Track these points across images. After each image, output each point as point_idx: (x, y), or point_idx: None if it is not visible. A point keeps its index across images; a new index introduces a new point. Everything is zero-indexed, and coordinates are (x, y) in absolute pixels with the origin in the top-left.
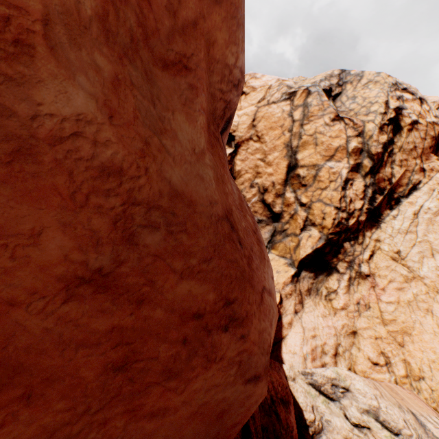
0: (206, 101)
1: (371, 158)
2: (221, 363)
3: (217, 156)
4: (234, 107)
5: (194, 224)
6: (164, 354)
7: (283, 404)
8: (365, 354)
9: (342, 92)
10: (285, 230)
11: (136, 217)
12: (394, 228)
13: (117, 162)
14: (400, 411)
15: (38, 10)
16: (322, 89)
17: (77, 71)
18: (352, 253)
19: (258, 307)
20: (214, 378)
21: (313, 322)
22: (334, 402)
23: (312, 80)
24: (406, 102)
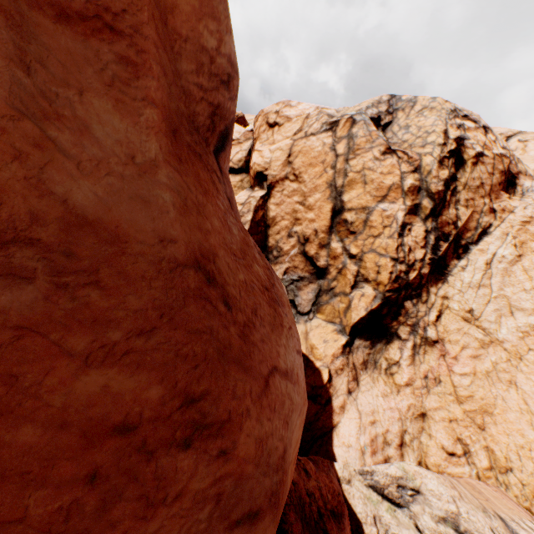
0: (161, 89)
1: (431, 198)
2: (180, 504)
3: (193, 176)
4: (229, 116)
5: (119, 273)
6: (42, 510)
7: (335, 518)
8: (439, 443)
9: (393, 121)
10: (332, 288)
11: None
12: (463, 282)
13: None
14: (485, 516)
15: None
16: (369, 117)
17: None
18: (416, 314)
19: (257, 400)
20: (164, 532)
21: (372, 404)
22: (402, 509)
23: (357, 107)
24: (468, 131)
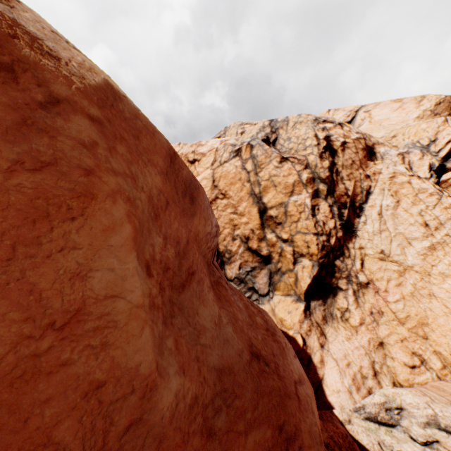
0: (207, 276)
1: (324, 182)
2: None
3: (224, 300)
4: (216, 243)
5: (238, 385)
6: None
7: None
8: (400, 361)
9: (278, 137)
10: (279, 269)
11: (209, 414)
12: (369, 232)
13: (194, 394)
14: None
15: (155, 366)
16: (261, 140)
17: (168, 369)
18: (346, 268)
19: (299, 410)
20: None
21: (342, 349)
22: (395, 427)
23: (250, 134)
24: (330, 130)
